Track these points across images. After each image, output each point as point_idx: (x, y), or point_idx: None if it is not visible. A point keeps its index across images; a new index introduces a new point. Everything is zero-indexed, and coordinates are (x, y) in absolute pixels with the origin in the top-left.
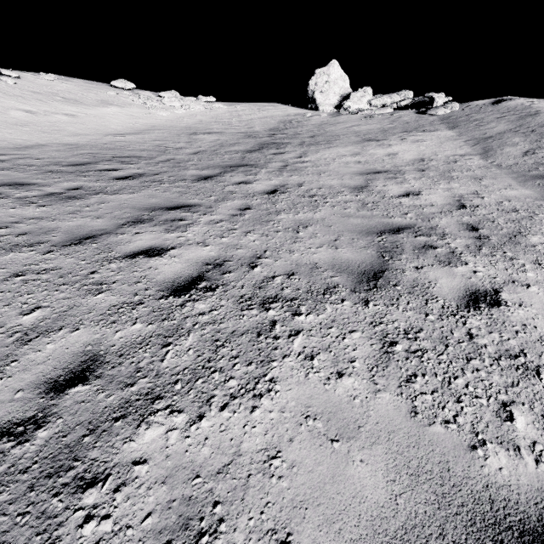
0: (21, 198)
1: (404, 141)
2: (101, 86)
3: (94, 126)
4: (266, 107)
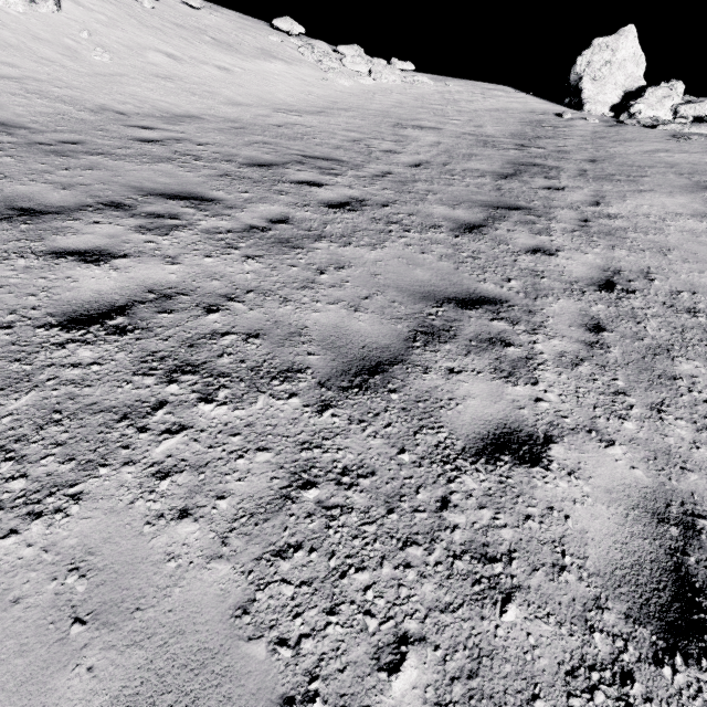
0: (211, 232)
1: None
2: (259, 25)
3: (256, 91)
4: (493, 91)
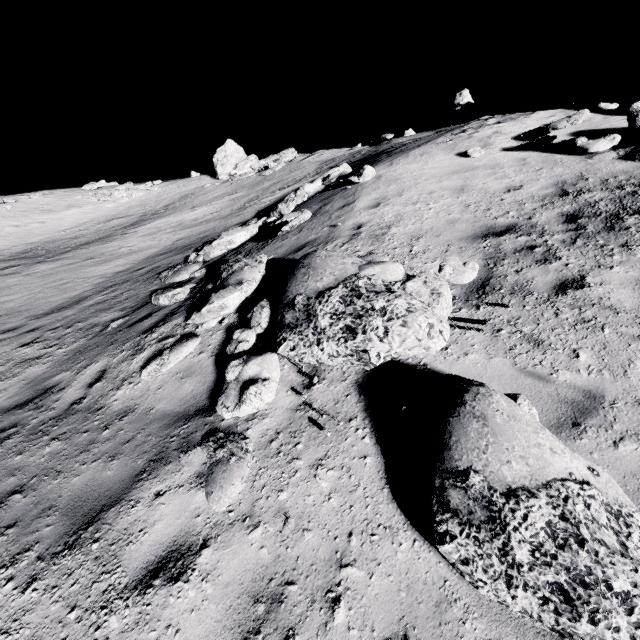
0: None
1: (205, 206)
2: (75, 192)
3: (54, 227)
4: (192, 182)
